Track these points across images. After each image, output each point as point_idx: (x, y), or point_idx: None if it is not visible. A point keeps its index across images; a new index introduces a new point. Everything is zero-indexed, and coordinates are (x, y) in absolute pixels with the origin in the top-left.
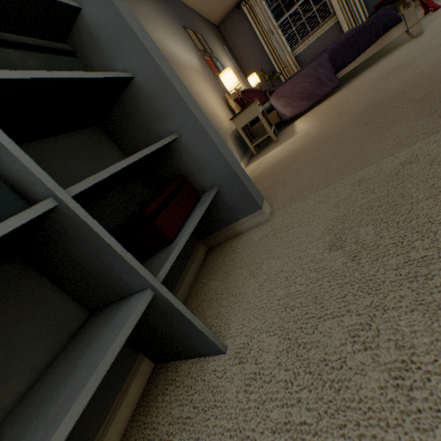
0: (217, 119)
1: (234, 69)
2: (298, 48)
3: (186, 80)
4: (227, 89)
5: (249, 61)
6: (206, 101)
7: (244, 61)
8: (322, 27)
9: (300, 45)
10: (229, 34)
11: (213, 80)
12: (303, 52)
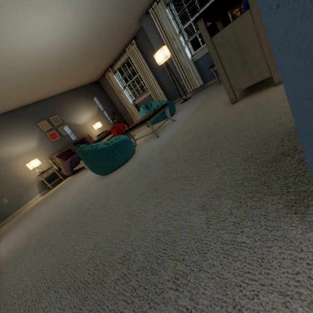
0: (31, 176)
1: (93, 115)
2: (136, 101)
3: (13, 166)
4: (30, 169)
5: (115, 100)
6: (26, 170)
7: (114, 100)
8: (145, 94)
9: (138, 98)
10: (104, 85)
11: (47, 147)
12: (140, 103)
